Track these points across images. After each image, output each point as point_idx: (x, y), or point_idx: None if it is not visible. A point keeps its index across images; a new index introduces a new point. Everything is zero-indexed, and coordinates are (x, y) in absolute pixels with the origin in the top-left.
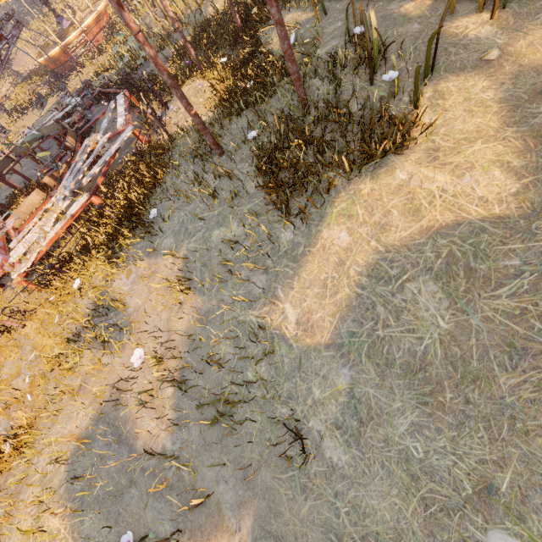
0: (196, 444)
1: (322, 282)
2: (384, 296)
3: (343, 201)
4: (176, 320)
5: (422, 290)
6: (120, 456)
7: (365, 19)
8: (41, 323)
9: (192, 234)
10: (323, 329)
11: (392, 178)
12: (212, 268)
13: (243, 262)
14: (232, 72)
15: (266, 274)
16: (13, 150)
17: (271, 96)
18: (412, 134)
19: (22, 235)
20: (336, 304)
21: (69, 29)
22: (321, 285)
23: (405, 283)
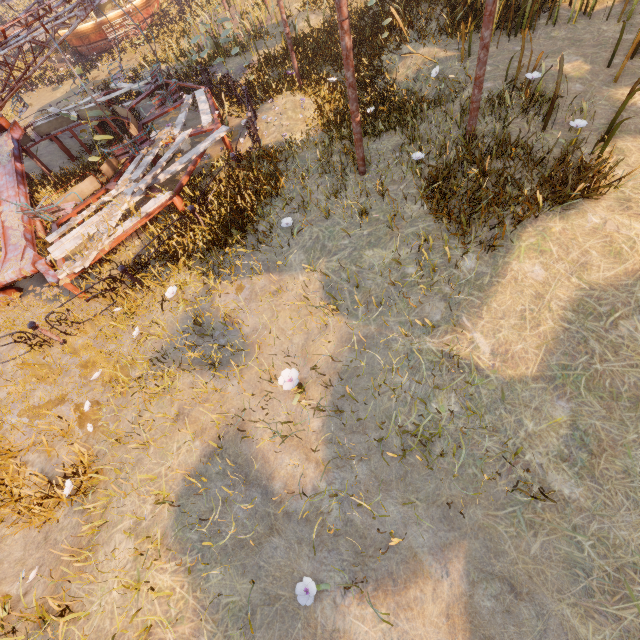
0: (366, 483)
1: (518, 314)
2: (596, 332)
3: (531, 236)
4: (317, 345)
5: (638, 328)
6: (250, 499)
7: (561, 65)
8: (96, 339)
9: (333, 252)
10: (527, 360)
11: (584, 220)
12: (366, 291)
13: (411, 286)
14: (343, 94)
15: (444, 302)
16: (35, 127)
17: (419, 124)
18: (601, 182)
19: (66, 228)
20: (540, 336)
21: (106, 5)
22: (518, 317)
23: (618, 320)
